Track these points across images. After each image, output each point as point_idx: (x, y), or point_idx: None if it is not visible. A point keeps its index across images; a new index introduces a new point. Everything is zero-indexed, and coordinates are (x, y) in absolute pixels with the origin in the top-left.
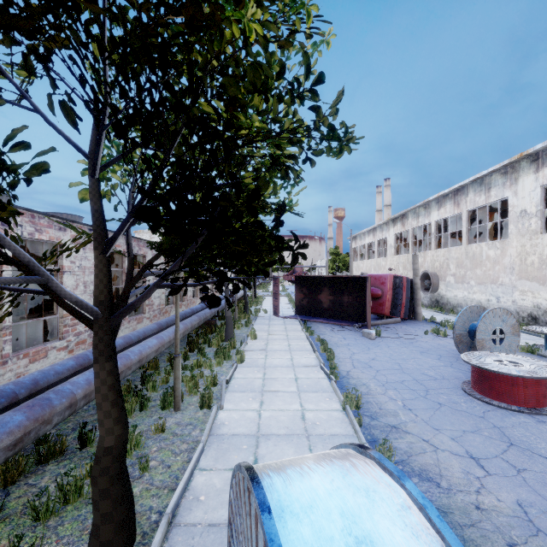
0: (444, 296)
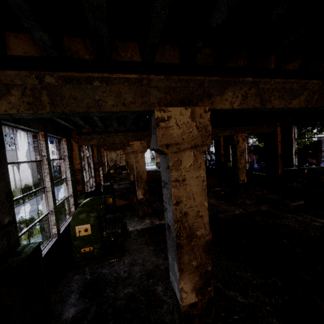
0: None
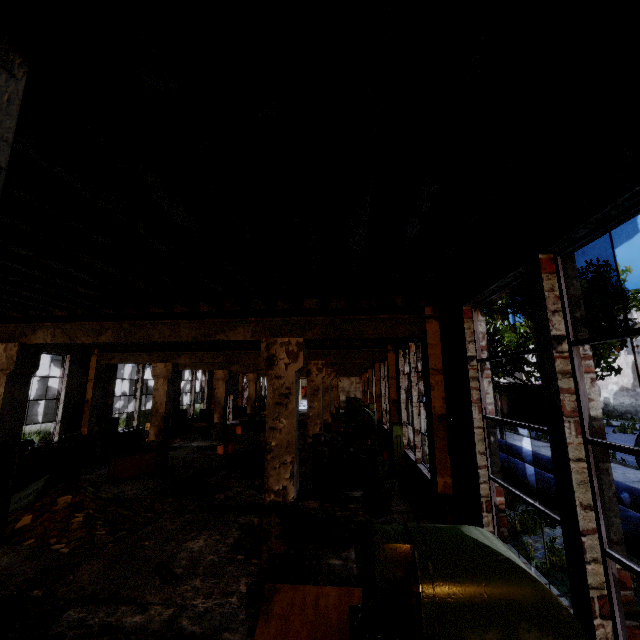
0: (608, 403)
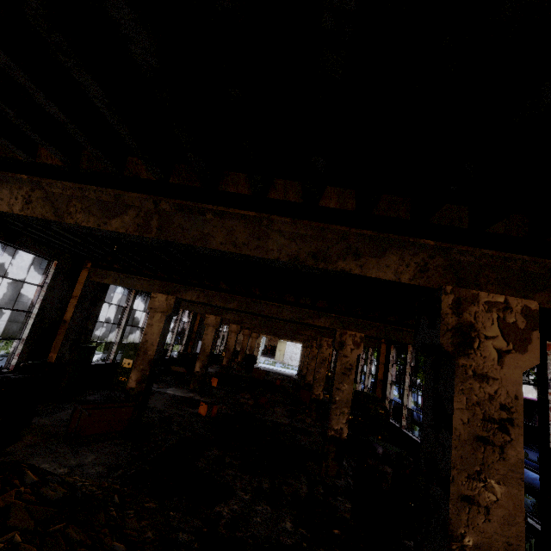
0: None
